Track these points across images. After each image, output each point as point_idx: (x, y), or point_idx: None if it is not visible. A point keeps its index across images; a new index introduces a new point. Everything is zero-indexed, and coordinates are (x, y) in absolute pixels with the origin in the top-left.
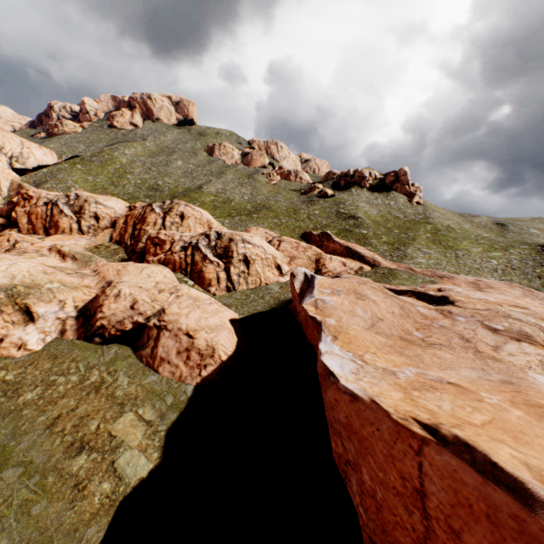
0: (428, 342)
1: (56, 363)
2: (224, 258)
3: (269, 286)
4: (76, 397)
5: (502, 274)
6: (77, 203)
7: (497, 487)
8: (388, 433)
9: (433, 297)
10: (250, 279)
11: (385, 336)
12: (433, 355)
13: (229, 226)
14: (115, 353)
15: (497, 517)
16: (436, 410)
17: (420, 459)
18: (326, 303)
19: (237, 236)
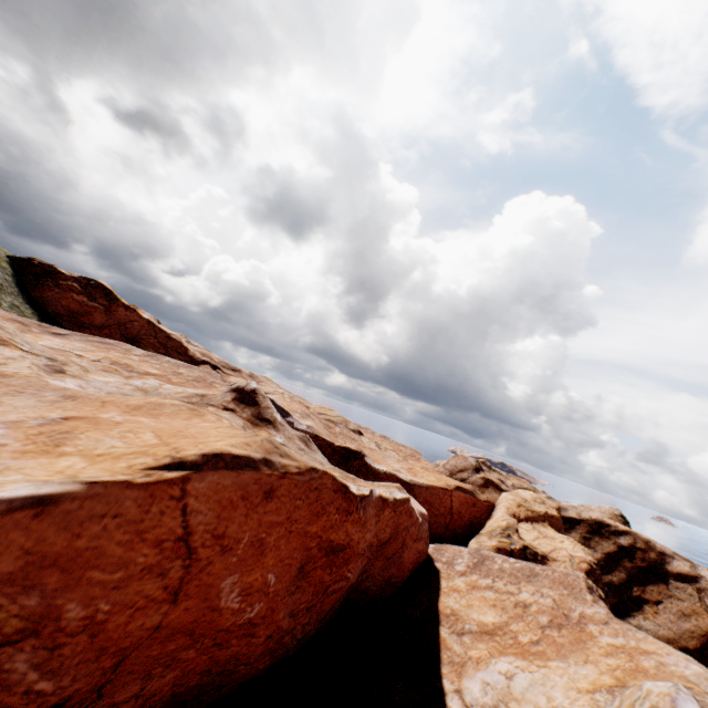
0: None
1: None
2: None
3: None
4: None
5: None
6: None
7: (244, 471)
8: (138, 507)
9: None
10: None
11: None
12: None
13: None
14: None
15: (249, 491)
16: (134, 449)
17: (186, 502)
18: None
19: None
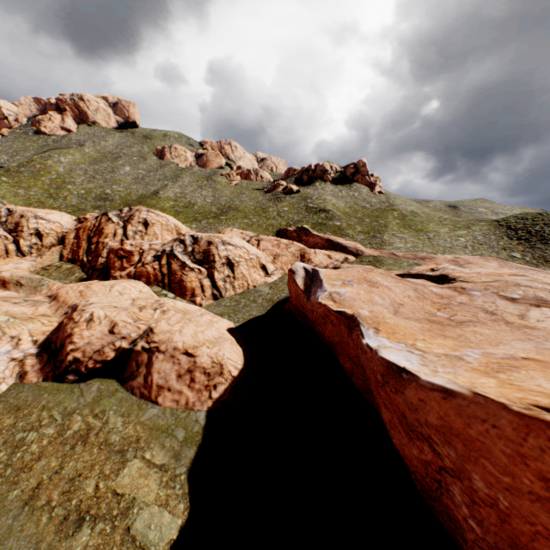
0: (456, 320)
1: (20, 416)
2: (206, 264)
3: (258, 288)
4: (57, 455)
5: (473, 249)
6: (11, 220)
7: None
8: (511, 428)
9: (431, 277)
10: (236, 283)
11: (416, 320)
12: (474, 333)
13: (198, 231)
14: (97, 390)
15: None
16: (545, 391)
17: None
18: (342, 295)
19: (216, 238)
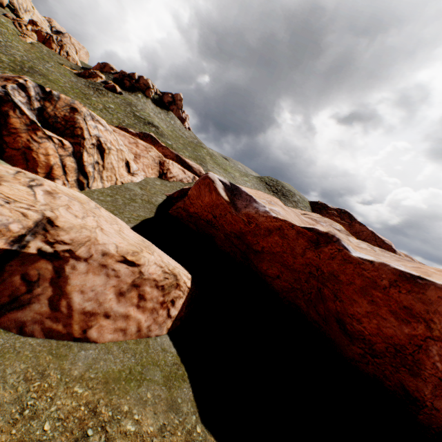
0: None
1: None
2: (69, 136)
3: (127, 185)
4: None
5: None
6: None
7: None
8: None
9: None
10: (105, 174)
11: None
12: None
13: None
14: None
15: None
16: None
17: None
18: (279, 213)
19: (83, 107)
